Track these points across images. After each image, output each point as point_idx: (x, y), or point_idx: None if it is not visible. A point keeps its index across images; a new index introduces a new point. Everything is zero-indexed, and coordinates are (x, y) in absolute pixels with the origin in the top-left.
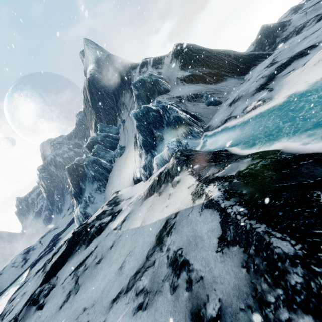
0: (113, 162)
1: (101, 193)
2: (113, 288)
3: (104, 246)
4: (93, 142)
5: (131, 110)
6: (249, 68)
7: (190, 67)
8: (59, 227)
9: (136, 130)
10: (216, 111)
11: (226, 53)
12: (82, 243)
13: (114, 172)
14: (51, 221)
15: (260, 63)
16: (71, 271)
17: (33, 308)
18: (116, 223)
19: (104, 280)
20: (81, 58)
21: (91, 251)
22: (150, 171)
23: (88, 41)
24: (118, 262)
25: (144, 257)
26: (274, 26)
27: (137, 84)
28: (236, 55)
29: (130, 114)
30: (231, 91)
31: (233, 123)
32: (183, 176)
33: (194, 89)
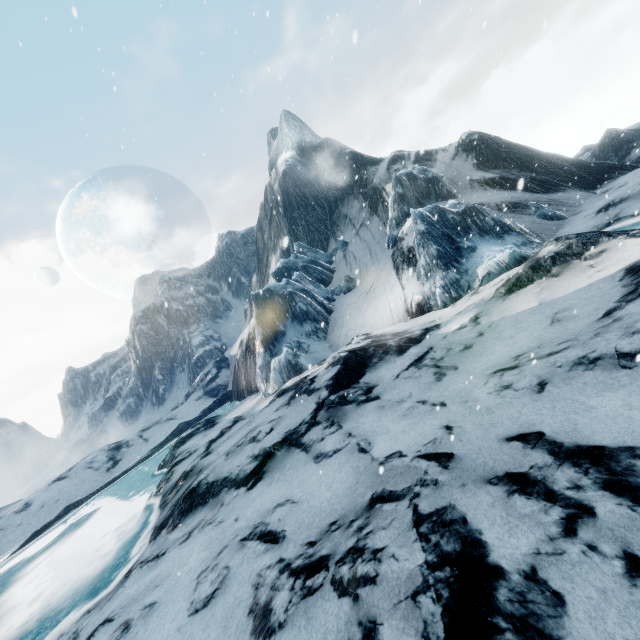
0: (333, 300)
1: (320, 341)
2: (575, 324)
3: (455, 341)
4: (288, 268)
5: (362, 227)
6: (600, 181)
7: (495, 167)
8: (177, 417)
9: (421, 236)
10: (559, 228)
11: (556, 155)
12: (382, 355)
13: (343, 312)
14: (136, 418)
15: (624, 175)
16: (400, 369)
17: (347, 406)
18: (452, 326)
19: (520, 342)
20: (270, 140)
21: (425, 352)
22: (457, 292)
23: (290, 115)
24: (534, 328)
25: (619, 291)
26: (630, 134)
27: (402, 179)
28: (575, 161)
29: (360, 233)
30: (583, 203)
31: (632, 221)
32: (611, 245)
33: (509, 197)
